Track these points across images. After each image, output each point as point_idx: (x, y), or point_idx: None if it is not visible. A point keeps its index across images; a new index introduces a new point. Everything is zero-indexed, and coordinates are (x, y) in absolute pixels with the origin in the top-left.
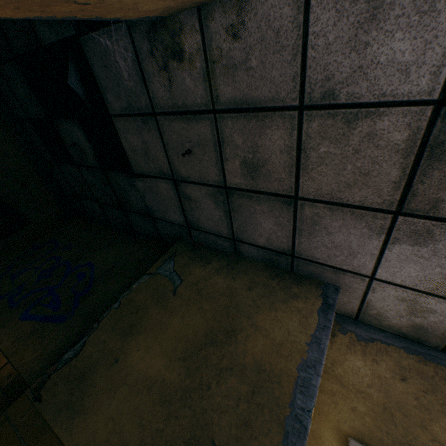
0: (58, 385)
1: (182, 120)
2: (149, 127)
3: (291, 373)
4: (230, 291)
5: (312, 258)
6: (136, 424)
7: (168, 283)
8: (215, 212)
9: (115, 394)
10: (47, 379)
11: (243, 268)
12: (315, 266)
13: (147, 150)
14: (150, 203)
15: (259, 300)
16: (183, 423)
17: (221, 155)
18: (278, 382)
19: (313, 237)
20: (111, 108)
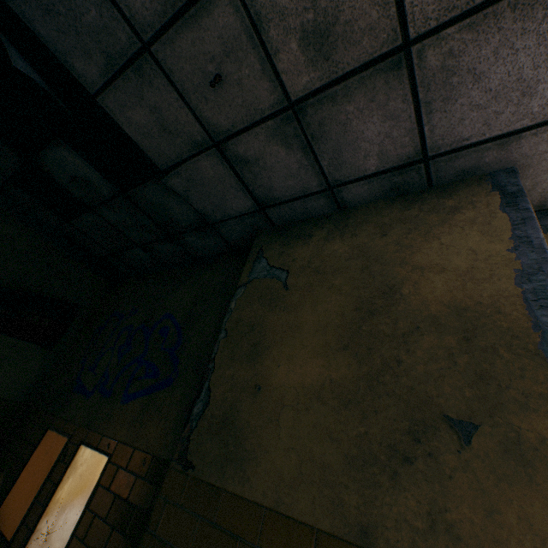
0: (204, 443)
1: (187, 25)
2: (148, 77)
3: (510, 293)
4: (358, 250)
5: (458, 144)
6: (325, 441)
7: (271, 282)
8: (289, 159)
9: (279, 423)
10: (188, 443)
11: (360, 219)
12: (466, 155)
13: (162, 120)
14: (199, 204)
15: (405, 239)
16: (389, 414)
17: (266, 49)
18: (497, 312)
19: (451, 103)
20: (88, 83)
